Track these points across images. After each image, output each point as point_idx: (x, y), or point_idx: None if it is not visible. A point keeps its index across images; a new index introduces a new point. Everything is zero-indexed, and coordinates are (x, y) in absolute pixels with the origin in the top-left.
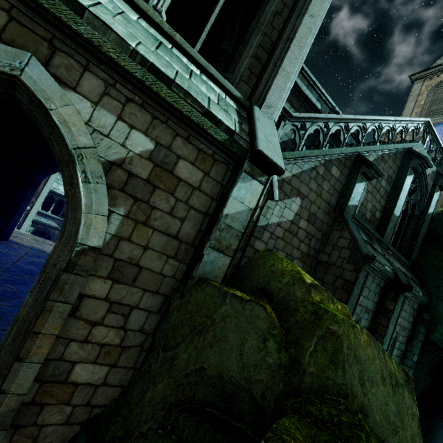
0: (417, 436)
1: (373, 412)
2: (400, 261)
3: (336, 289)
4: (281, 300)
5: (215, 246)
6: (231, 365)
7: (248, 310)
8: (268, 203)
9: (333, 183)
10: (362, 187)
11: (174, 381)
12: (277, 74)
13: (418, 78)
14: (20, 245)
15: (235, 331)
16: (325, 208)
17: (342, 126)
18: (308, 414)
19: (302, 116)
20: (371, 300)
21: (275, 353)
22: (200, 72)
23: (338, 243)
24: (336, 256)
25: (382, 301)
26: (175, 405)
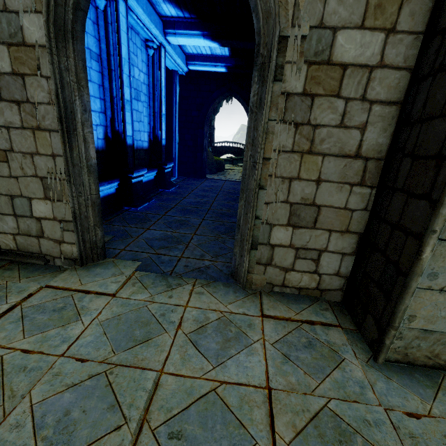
0: None
1: None
2: None
3: None
4: None
5: None
6: None
7: None
8: None
9: None
10: None
11: None
12: None
13: None
14: (203, 270)
15: None
16: None
17: None
18: None
19: None
20: None
21: None
22: None
23: None
24: None
25: None
26: None
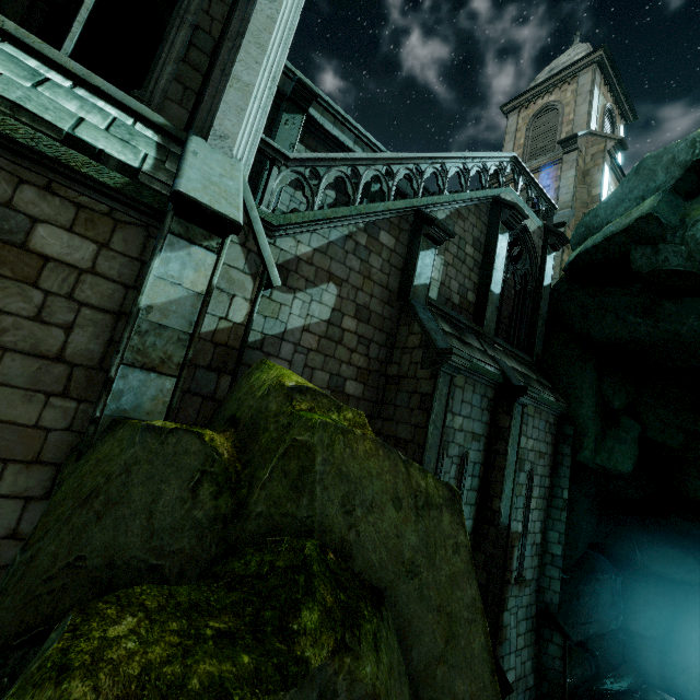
0: (463, 575)
1: (366, 550)
2: (518, 359)
3: (413, 411)
4: (247, 422)
5: (136, 362)
6: (131, 539)
7: (171, 445)
8: (278, 297)
9: (387, 256)
10: (431, 257)
11: (23, 596)
12: (226, 86)
13: (511, 109)
14: None
15: (145, 483)
16: (383, 296)
17: (380, 170)
18: (226, 574)
19: (307, 157)
20: (478, 420)
21: (208, 501)
22: (74, 84)
23: (407, 344)
24: (407, 363)
25: (495, 419)
26: (17, 636)
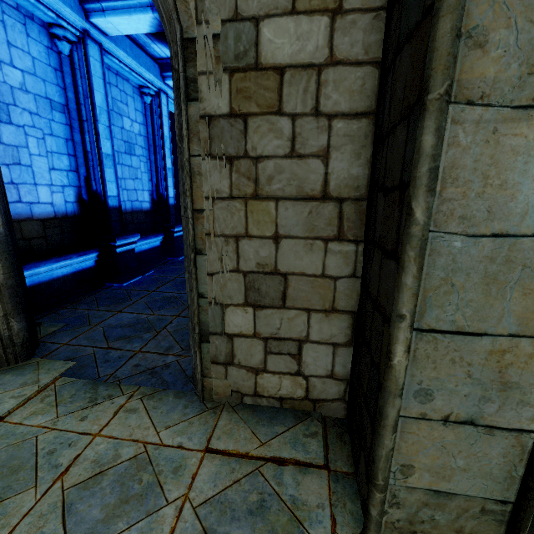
0: None
1: None
2: None
3: None
4: None
5: None
6: None
7: None
8: None
9: None
10: None
11: None
12: None
13: None
14: (157, 371)
15: None
16: None
17: None
18: None
19: None
20: None
21: None
22: None
23: None
24: None
25: None
26: None
